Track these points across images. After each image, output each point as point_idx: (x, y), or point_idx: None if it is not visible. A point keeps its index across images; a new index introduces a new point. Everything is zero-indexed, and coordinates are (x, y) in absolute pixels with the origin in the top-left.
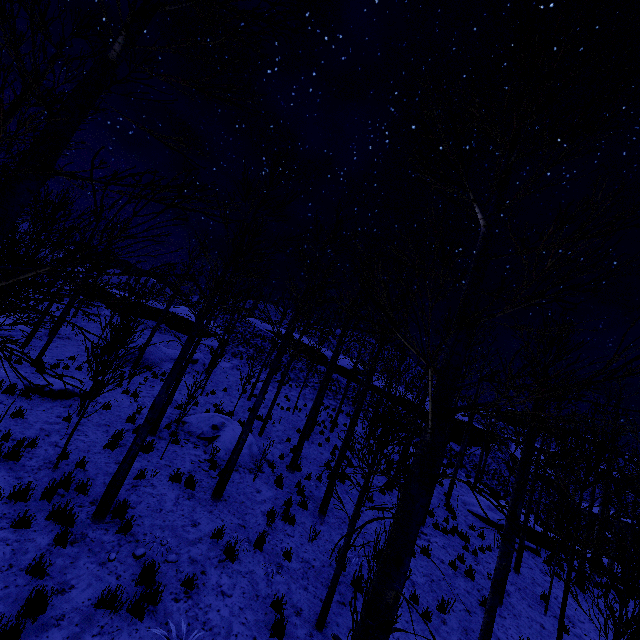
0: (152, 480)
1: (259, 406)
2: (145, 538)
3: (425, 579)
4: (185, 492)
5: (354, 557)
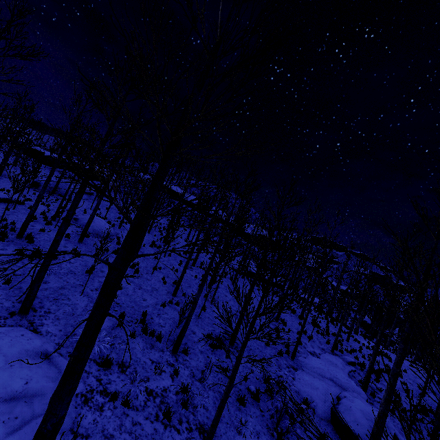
0: (48, 233)
1: (99, 204)
2: (40, 246)
3: (176, 277)
4: (64, 239)
5: (143, 267)
